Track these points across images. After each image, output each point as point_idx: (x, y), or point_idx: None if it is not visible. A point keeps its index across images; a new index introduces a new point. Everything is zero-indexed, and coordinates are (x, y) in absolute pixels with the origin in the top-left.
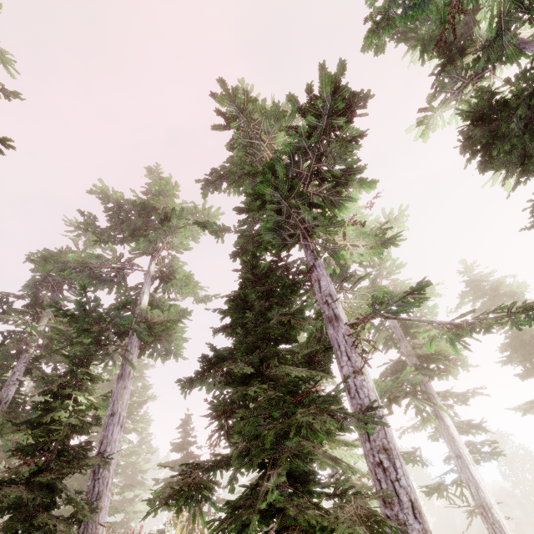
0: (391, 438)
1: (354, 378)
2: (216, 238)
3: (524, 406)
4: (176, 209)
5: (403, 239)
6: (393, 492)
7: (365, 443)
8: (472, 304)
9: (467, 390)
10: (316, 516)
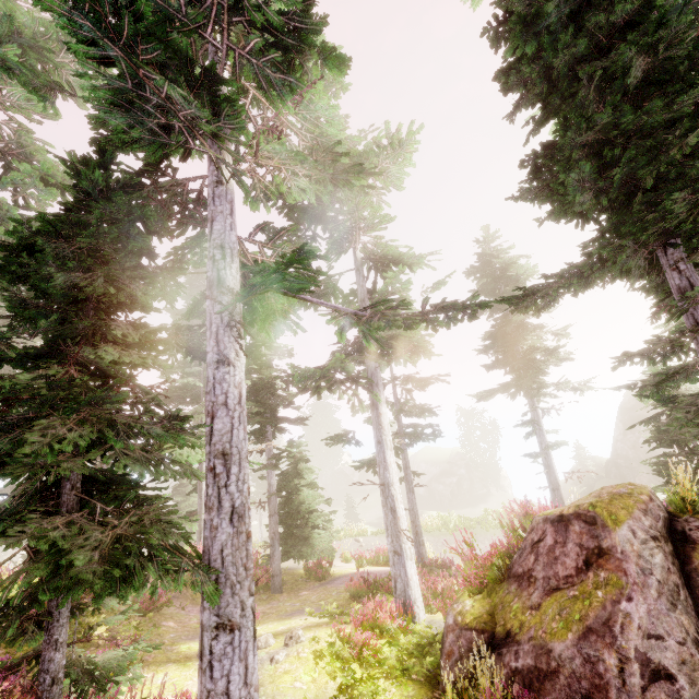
0: (240, 442)
1: (215, 369)
2: (40, 100)
3: (482, 394)
4: (19, 18)
5: (358, 178)
6: (216, 498)
7: (205, 446)
8: (477, 284)
9: (431, 377)
10: (65, 536)
